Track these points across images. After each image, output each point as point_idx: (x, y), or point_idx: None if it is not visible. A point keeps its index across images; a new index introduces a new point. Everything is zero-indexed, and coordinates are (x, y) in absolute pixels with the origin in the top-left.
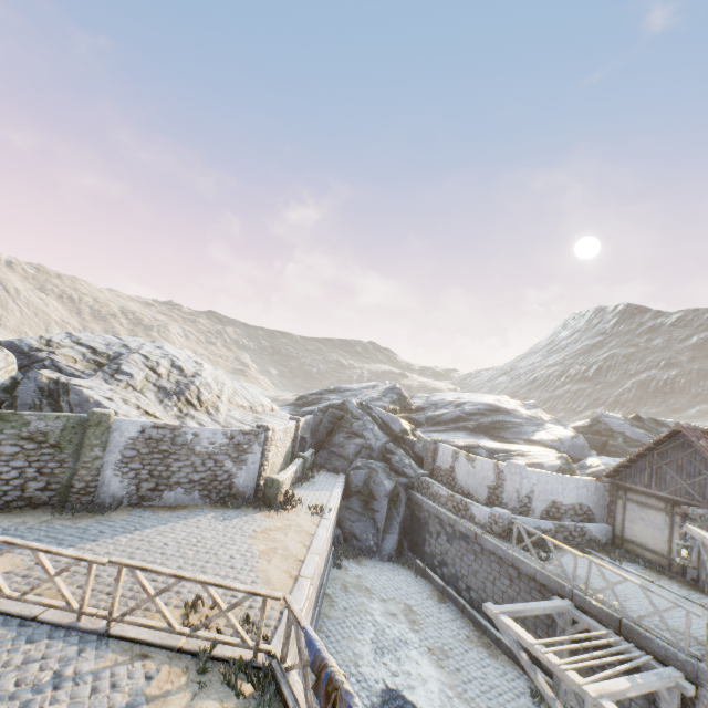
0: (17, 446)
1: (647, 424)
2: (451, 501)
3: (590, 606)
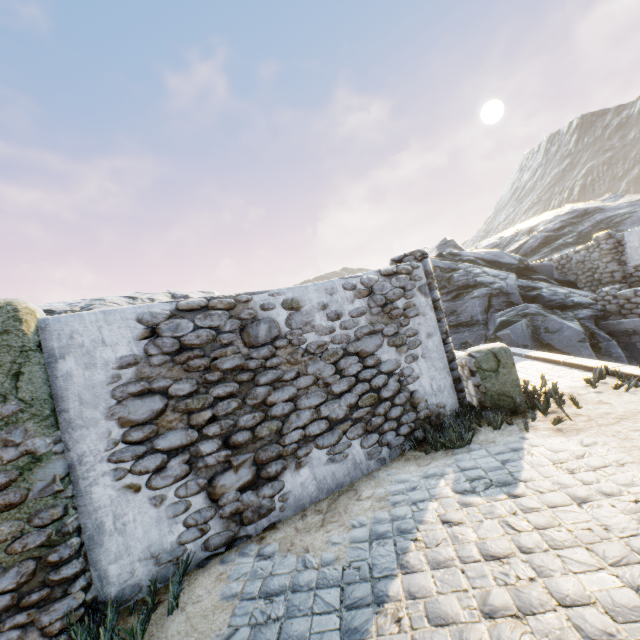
0: None
1: None
2: None
3: None
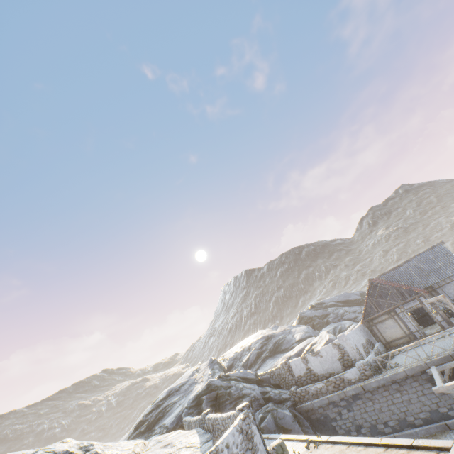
0: None
1: (317, 306)
2: (330, 385)
3: (437, 362)
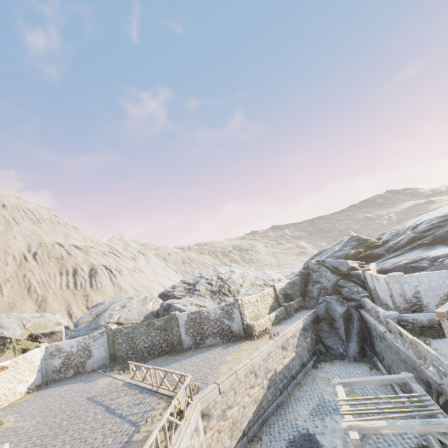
0: (155, 332)
1: None
2: (373, 312)
3: (428, 377)
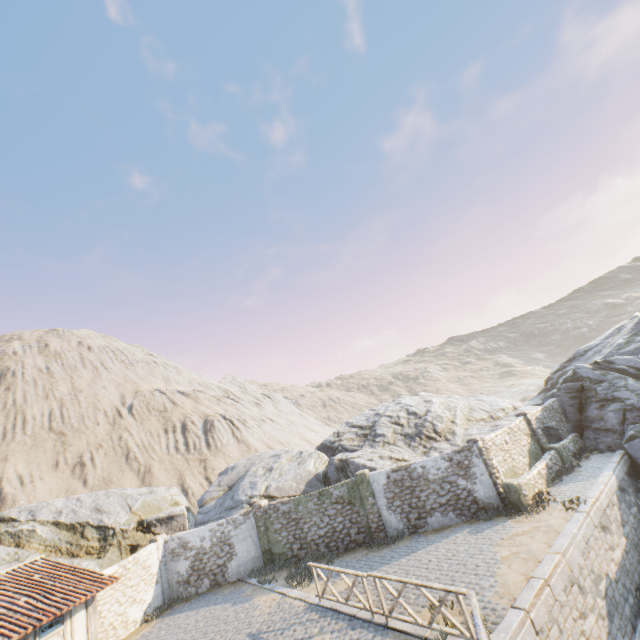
0: (333, 509)
1: None
2: None
3: None
